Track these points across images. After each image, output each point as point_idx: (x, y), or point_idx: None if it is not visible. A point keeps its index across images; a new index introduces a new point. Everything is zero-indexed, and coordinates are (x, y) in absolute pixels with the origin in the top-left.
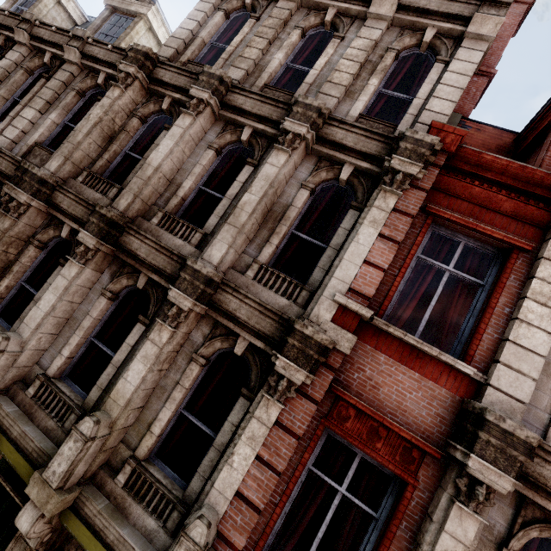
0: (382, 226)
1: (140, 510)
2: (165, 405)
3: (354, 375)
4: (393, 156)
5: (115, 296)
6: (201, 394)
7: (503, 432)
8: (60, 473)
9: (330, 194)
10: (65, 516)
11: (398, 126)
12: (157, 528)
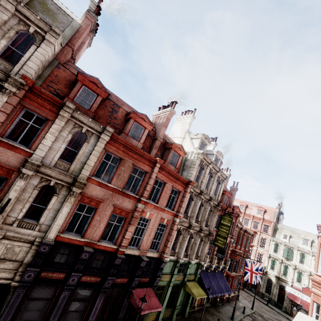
0: (1, 107)
1: None
2: None
3: None
4: (5, 83)
5: None
6: None
7: (32, 163)
8: None
9: None
10: None
11: (14, 67)
12: None
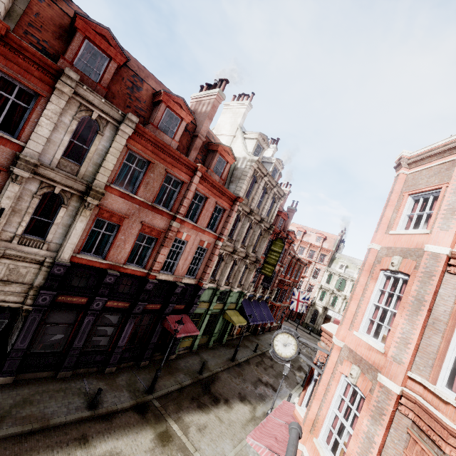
0: None
1: None
2: None
3: None
4: None
5: None
6: None
7: (26, 161)
8: None
9: None
10: None
11: None
12: None
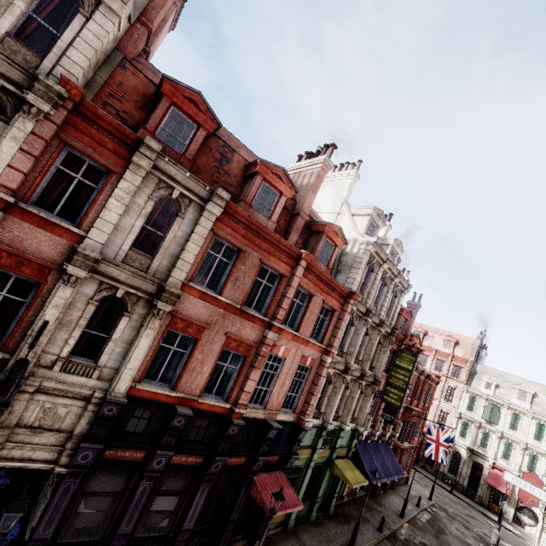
0: (22, 143)
1: None
2: None
3: (6, 235)
4: (28, 92)
5: None
6: None
7: (85, 255)
8: None
9: None
10: None
11: (44, 61)
12: None
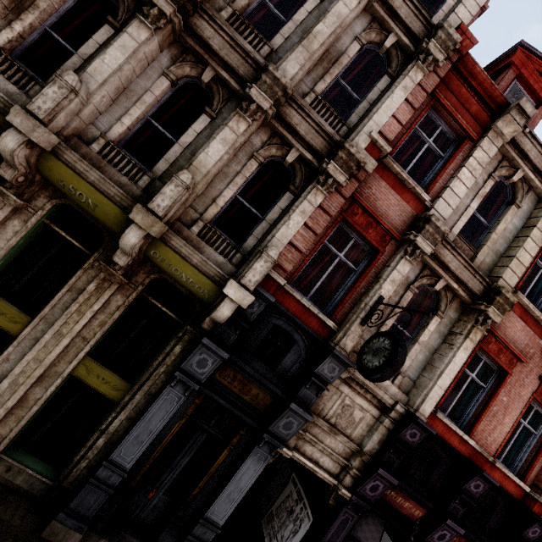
0: (409, 94)
1: (212, 251)
2: (229, 186)
3: (365, 191)
4: (432, 39)
5: (176, 82)
6: (248, 189)
7: (436, 226)
8: (164, 207)
9: (369, 57)
10: (155, 244)
11: (432, 18)
12: (225, 262)
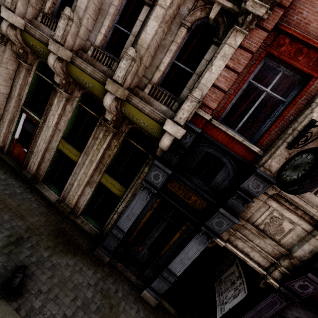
0: None
1: (158, 103)
2: (166, 54)
3: (294, 17)
4: None
5: None
6: (183, 55)
7: None
8: (121, 76)
9: None
10: (123, 104)
11: None
12: (167, 109)
